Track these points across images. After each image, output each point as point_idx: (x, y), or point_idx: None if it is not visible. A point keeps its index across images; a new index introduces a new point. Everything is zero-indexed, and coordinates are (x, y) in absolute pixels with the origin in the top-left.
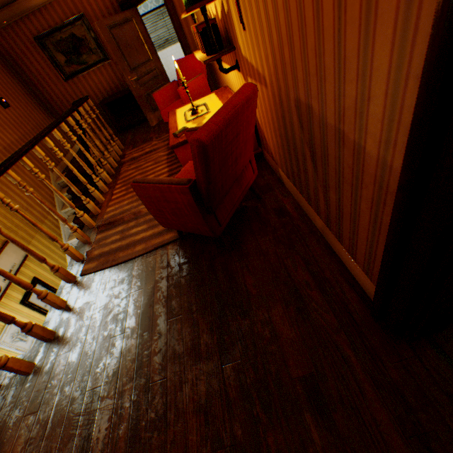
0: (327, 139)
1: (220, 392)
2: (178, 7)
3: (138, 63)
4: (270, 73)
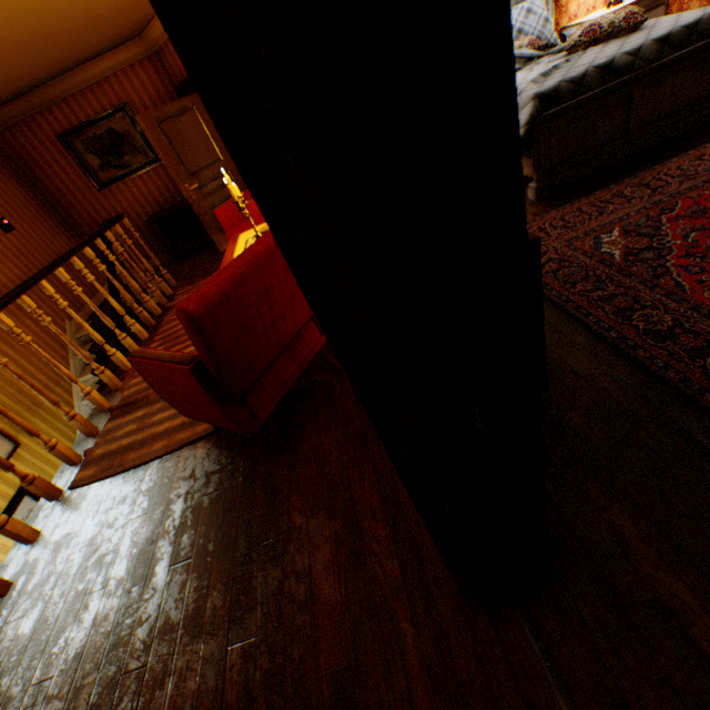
0: None
1: (215, 692)
2: None
3: (201, 165)
4: None
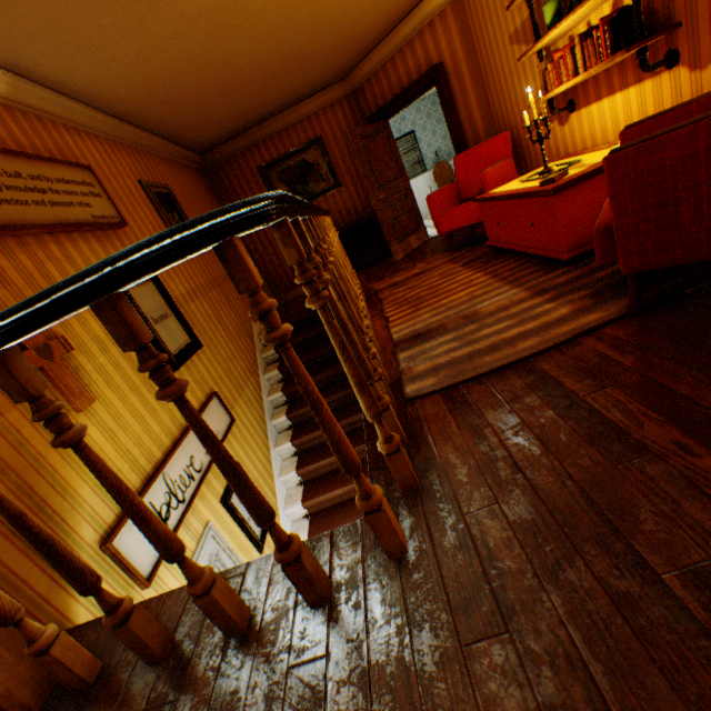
0: None
1: None
2: (459, 99)
3: (386, 180)
4: None
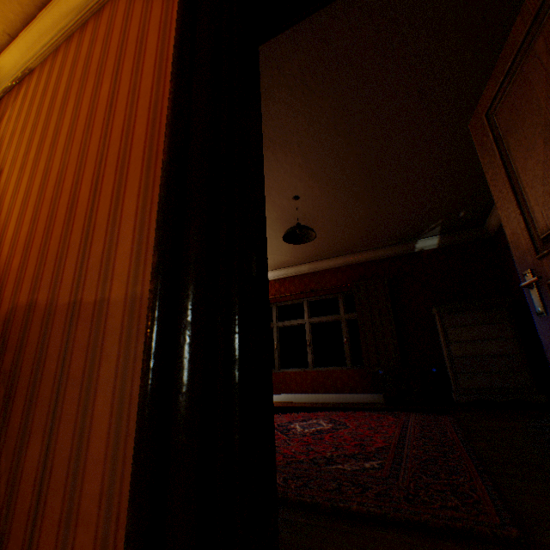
0: (53, 331)
1: None
2: None
3: None
4: None
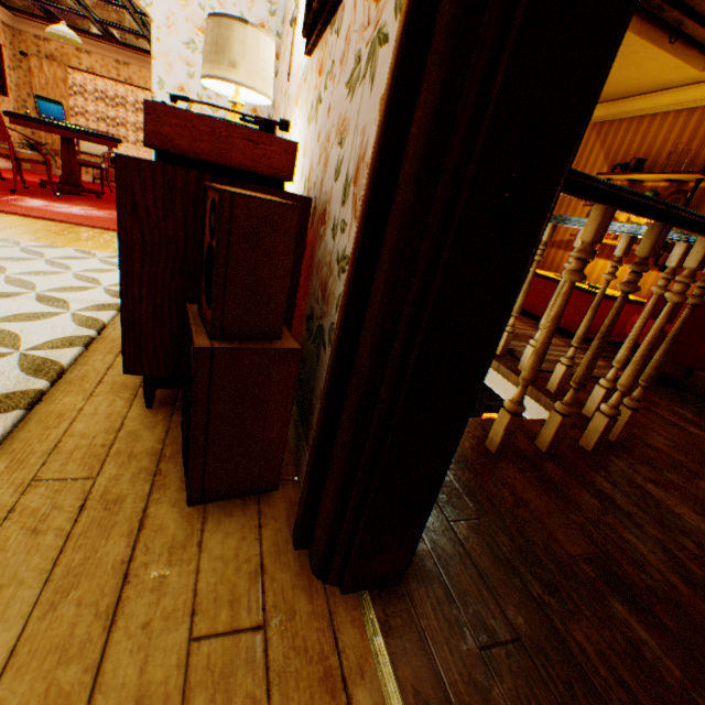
0: None
1: None
2: None
3: None
4: None
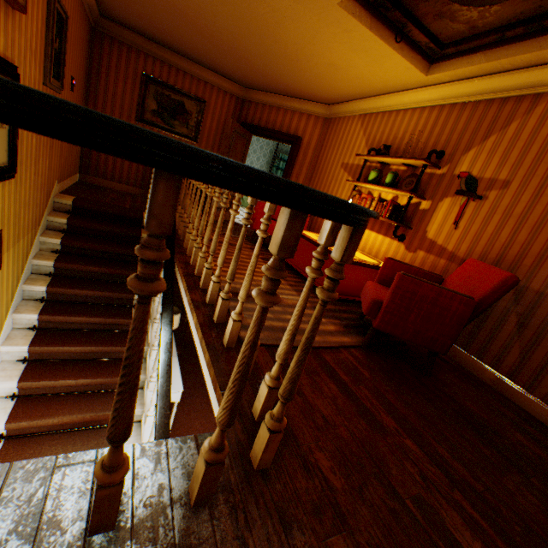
0: None
1: None
2: (299, 164)
3: None
4: (483, 261)
